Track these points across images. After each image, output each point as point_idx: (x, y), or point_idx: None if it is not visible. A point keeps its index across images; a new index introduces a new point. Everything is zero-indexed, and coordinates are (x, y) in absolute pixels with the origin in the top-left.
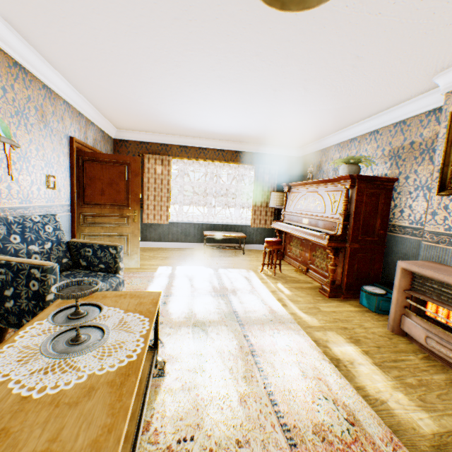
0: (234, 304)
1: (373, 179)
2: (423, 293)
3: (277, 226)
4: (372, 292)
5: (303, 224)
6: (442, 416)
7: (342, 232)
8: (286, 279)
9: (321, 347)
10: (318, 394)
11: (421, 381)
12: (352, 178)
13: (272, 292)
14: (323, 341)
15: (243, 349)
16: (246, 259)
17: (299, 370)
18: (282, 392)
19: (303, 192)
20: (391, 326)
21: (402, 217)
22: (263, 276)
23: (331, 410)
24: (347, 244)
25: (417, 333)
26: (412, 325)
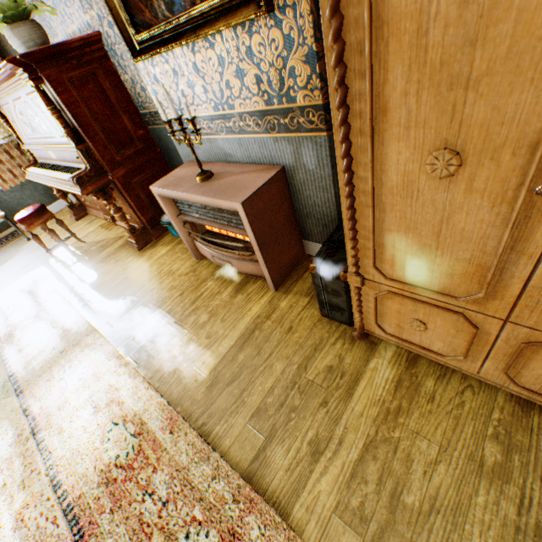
0: (13, 361)
1: (62, 51)
2: (190, 214)
3: (32, 177)
4: (170, 222)
5: (56, 160)
6: (221, 343)
7: (91, 162)
8: (92, 252)
9: (125, 344)
10: (110, 425)
11: (212, 312)
12: (21, 64)
13: (72, 292)
14: (128, 332)
15: (23, 435)
16: (34, 249)
17: (92, 407)
18: (71, 459)
19: (11, 102)
20: (194, 255)
21: (150, 99)
22: (60, 268)
23: (121, 435)
24: (110, 176)
25: (208, 255)
26: (202, 248)
